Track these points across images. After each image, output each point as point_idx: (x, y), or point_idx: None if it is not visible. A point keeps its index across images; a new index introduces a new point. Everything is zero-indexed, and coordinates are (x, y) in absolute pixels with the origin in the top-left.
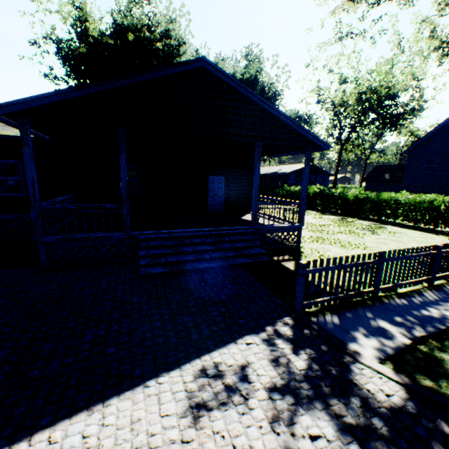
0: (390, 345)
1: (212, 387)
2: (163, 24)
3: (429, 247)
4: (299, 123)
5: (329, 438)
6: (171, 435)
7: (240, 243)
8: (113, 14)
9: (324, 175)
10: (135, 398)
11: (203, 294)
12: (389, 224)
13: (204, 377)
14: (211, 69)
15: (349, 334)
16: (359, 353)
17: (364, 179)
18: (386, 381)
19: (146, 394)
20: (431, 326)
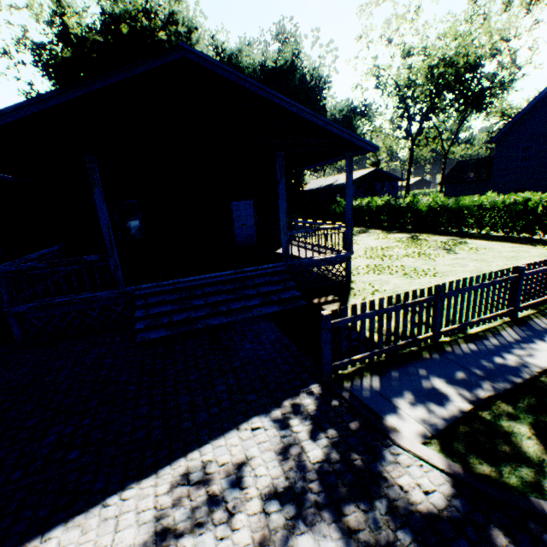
0: (442, 415)
1: (191, 500)
2: (166, 5)
3: (508, 270)
4: (354, 117)
5: None
6: None
7: (269, 286)
8: (99, 1)
9: (393, 181)
10: (85, 526)
11: (212, 361)
12: (472, 238)
13: (184, 486)
14: (196, 59)
15: (390, 404)
16: (398, 432)
17: (442, 181)
18: (428, 470)
19: (102, 518)
20: (503, 381)
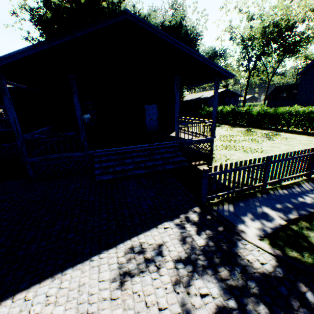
0: (269, 226)
1: (136, 260)
2: None
3: (308, 150)
4: (215, 57)
5: (214, 296)
6: (104, 294)
7: (167, 154)
8: None
9: (236, 97)
10: (83, 269)
11: (138, 193)
12: (283, 132)
13: (131, 253)
14: (134, 19)
15: (240, 219)
16: (245, 233)
17: (266, 97)
18: (263, 253)
19: (91, 266)
20: (303, 210)
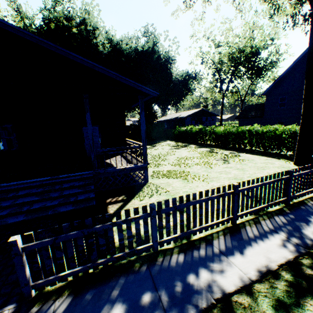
0: None
1: None
2: (81, 15)
3: (224, 187)
4: (189, 79)
5: None
6: None
7: (74, 189)
8: (40, 11)
9: (212, 116)
10: None
11: None
12: (245, 152)
13: None
14: (0, 24)
15: None
16: None
17: (237, 116)
18: None
19: None
20: (177, 312)
